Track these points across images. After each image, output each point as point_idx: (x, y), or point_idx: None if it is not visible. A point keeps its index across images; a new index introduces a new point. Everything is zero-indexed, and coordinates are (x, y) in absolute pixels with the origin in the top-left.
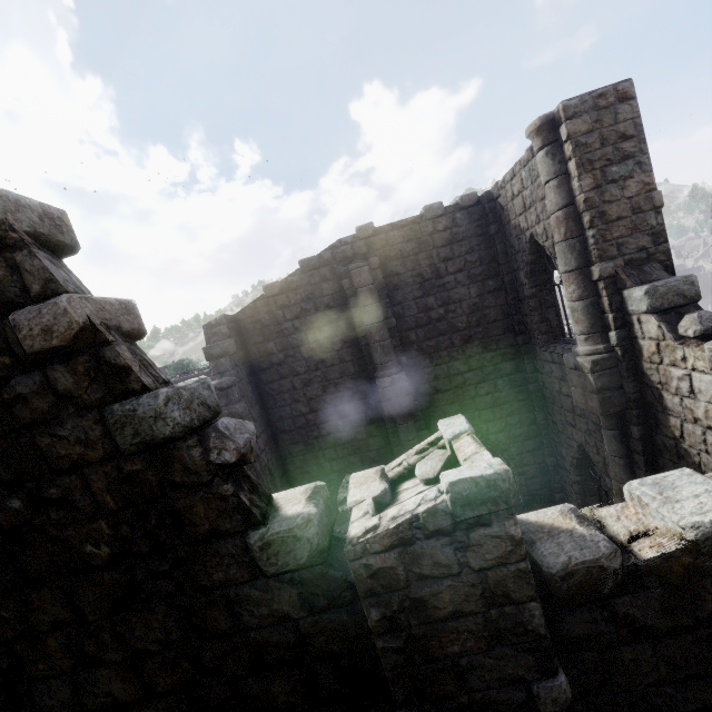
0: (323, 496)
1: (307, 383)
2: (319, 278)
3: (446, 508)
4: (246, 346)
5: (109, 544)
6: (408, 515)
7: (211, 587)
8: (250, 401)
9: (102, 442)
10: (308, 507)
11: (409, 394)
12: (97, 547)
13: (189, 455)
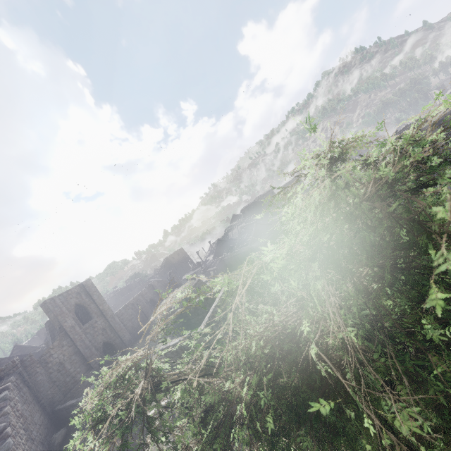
0: None
1: None
2: None
3: None
4: None
5: None
6: None
7: None
8: None
9: None
10: None
11: None
12: None
13: None
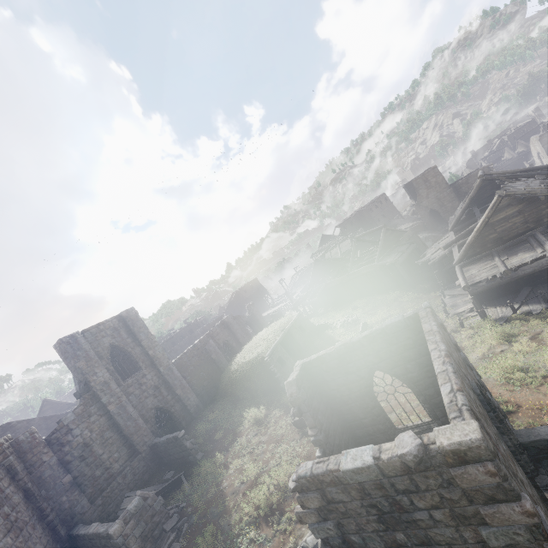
0: None
1: None
2: None
3: None
4: None
5: None
6: None
7: None
8: None
9: None
10: None
11: None
12: None
13: None
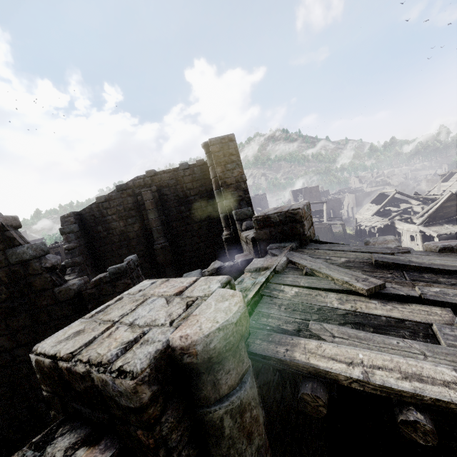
0: (84, 280)
1: (119, 247)
2: (126, 195)
3: (108, 276)
4: (86, 228)
5: (5, 294)
6: (98, 278)
7: (42, 307)
8: (86, 256)
9: (5, 261)
10: (76, 281)
11: (170, 253)
12: (1, 295)
13: (35, 265)
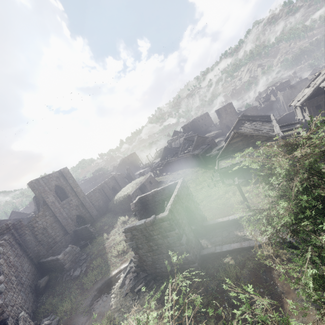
0: None
1: None
2: None
3: None
4: None
5: None
6: None
7: None
8: None
9: None
10: None
11: None
12: None
13: None
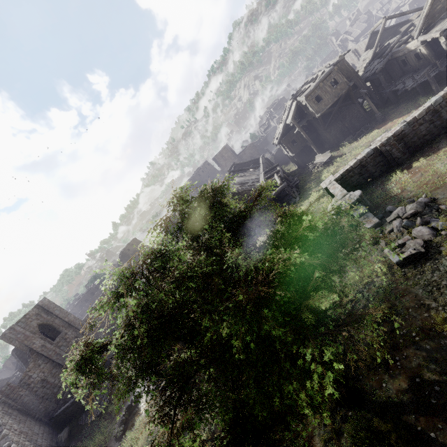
0: None
1: None
2: None
3: None
4: None
5: None
6: None
7: None
8: None
9: None
10: None
11: None
12: None
13: None
